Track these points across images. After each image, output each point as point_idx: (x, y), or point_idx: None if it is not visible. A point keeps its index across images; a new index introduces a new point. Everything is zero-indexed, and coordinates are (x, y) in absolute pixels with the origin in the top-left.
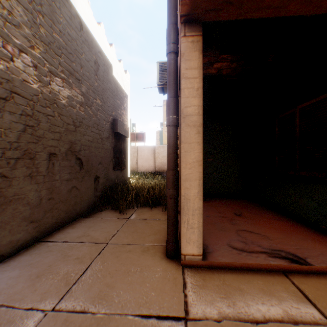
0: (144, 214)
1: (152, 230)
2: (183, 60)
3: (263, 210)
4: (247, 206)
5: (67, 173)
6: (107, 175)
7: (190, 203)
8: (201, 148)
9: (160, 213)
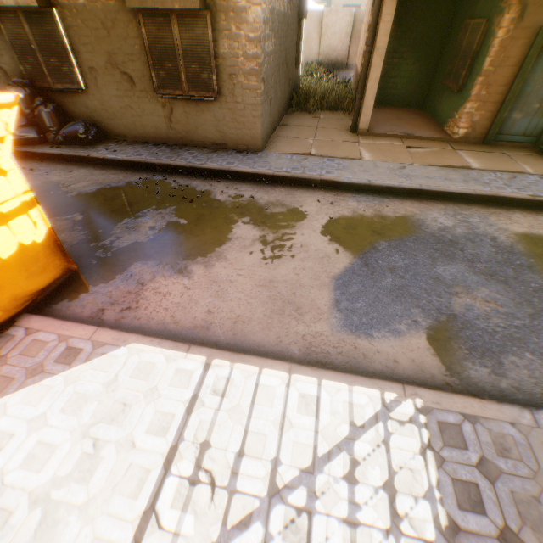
0: (329, 116)
1: (338, 124)
2: (385, 9)
3: (421, 117)
4: (411, 114)
5: (284, 79)
6: (292, 78)
7: (368, 103)
8: (380, 71)
9: (340, 116)
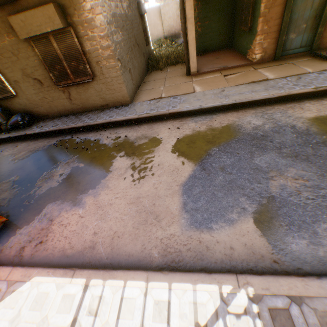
0: (173, 69)
1: (179, 72)
2: None
3: (231, 53)
4: (225, 53)
5: (138, 54)
6: (145, 51)
7: (192, 55)
8: (194, 33)
9: (180, 67)
